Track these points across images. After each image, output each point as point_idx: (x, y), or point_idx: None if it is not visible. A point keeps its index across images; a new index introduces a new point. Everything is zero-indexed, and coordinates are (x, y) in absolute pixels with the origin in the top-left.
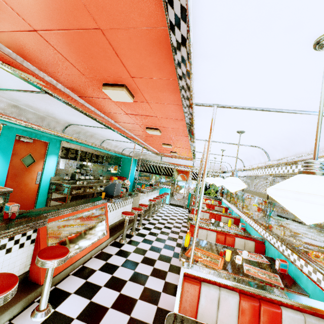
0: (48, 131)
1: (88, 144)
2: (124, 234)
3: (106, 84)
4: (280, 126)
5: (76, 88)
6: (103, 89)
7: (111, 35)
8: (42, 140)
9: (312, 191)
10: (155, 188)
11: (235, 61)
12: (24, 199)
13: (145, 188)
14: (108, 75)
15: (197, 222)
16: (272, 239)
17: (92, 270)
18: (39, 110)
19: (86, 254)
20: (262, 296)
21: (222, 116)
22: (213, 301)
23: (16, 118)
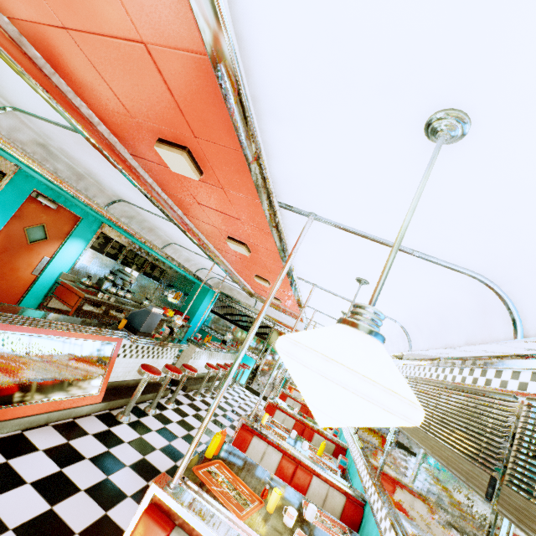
0: (82, 198)
1: (141, 240)
2: (130, 404)
3: (162, 141)
4: (420, 285)
5: (125, 138)
6: (155, 146)
7: (160, 57)
8: (73, 212)
9: (317, 345)
10: (228, 348)
11: (321, 135)
12: (1, 292)
13: (210, 342)
14: (163, 124)
15: (215, 402)
16: (376, 500)
17: (32, 446)
18: (78, 163)
19: (39, 415)
20: None
21: (328, 240)
22: None
23: (38, 163)
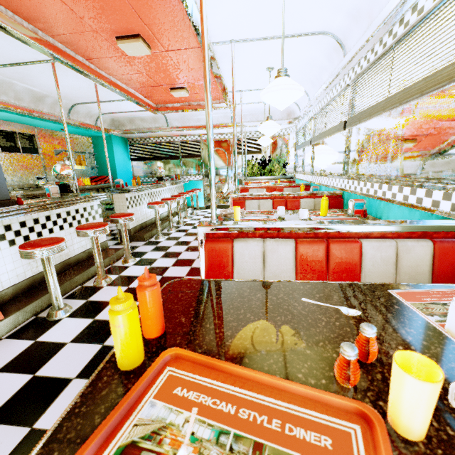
0: None
1: None
2: (52, 296)
3: None
4: None
5: None
6: None
7: None
8: None
9: None
10: (167, 182)
11: None
12: None
13: (142, 184)
14: None
15: None
16: None
17: None
18: None
19: None
20: None
21: None
22: None
23: None
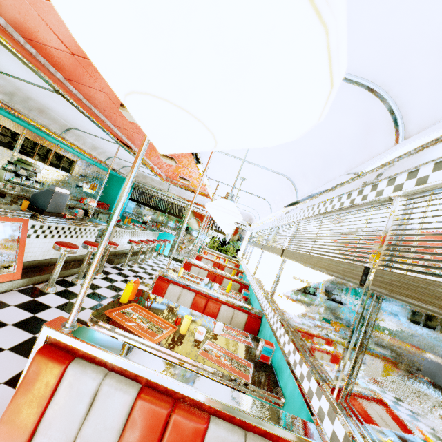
0: None
1: (32, 123)
2: (52, 277)
3: None
4: None
5: None
6: None
7: None
8: None
9: None
10: (149, 228)
11: None
12: None
13: (130, 223)
14: None
15: (103, 242)
16: (270, 312)
17: None
18: None
19: None
20: (186, 396)
21: None
22: (83, 399)
23: None
